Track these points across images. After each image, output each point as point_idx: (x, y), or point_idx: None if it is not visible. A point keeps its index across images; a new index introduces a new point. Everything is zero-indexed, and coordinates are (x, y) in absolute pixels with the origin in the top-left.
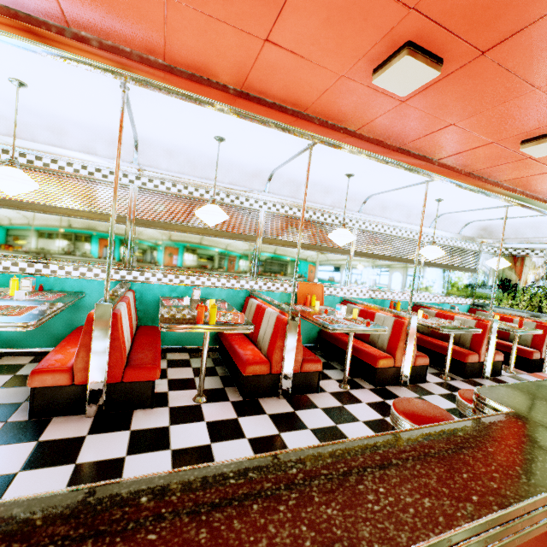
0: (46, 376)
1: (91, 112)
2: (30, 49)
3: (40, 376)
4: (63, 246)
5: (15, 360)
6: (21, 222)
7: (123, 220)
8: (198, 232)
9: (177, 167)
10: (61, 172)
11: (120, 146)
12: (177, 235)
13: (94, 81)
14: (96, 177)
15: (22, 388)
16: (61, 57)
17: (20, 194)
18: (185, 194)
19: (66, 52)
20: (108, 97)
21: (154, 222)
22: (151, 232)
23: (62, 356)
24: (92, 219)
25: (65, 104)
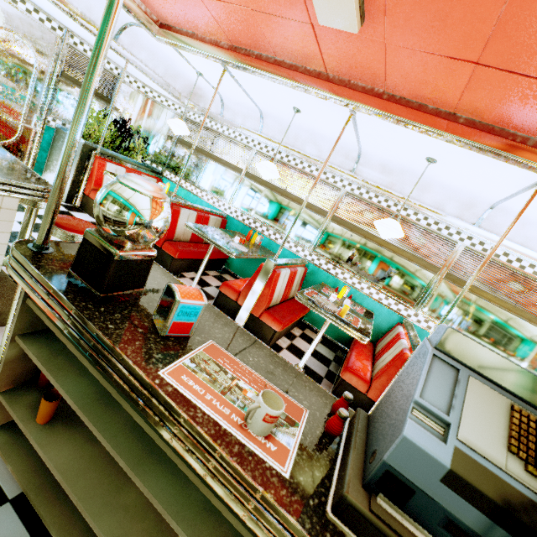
0: (353, 377)
1: (471, 183)
2: (484, 153)
3: (350, 374)
4: (377, 272)
5: (312, 335)
6: (360, 246)
7: (435, 269)
8: (509, 308)
9: (521, 239)
10: (406, 218)
11: (509, 231)
12: (480, 301)
13: (512, 170)
14: (431, 228)
15: (321, 364)
16: (509, 160)
17: (370, 227)
18: (515, 266)
19: (520, 158)
20: (510, 180)
21: (463, 282)
22: (455, 288)
23: (361, 365)
24: (410, 260)
25: (452, 175)
